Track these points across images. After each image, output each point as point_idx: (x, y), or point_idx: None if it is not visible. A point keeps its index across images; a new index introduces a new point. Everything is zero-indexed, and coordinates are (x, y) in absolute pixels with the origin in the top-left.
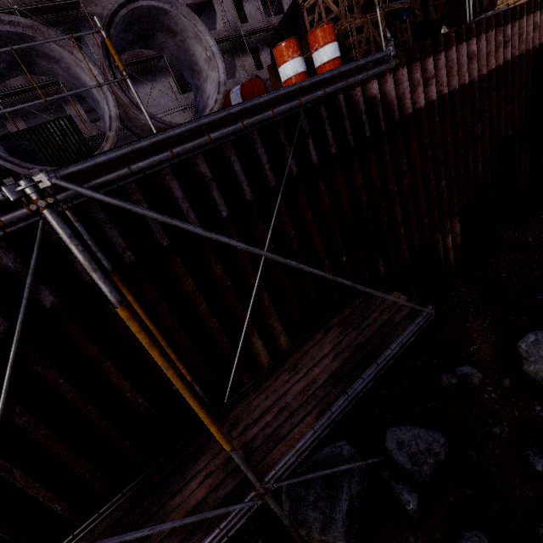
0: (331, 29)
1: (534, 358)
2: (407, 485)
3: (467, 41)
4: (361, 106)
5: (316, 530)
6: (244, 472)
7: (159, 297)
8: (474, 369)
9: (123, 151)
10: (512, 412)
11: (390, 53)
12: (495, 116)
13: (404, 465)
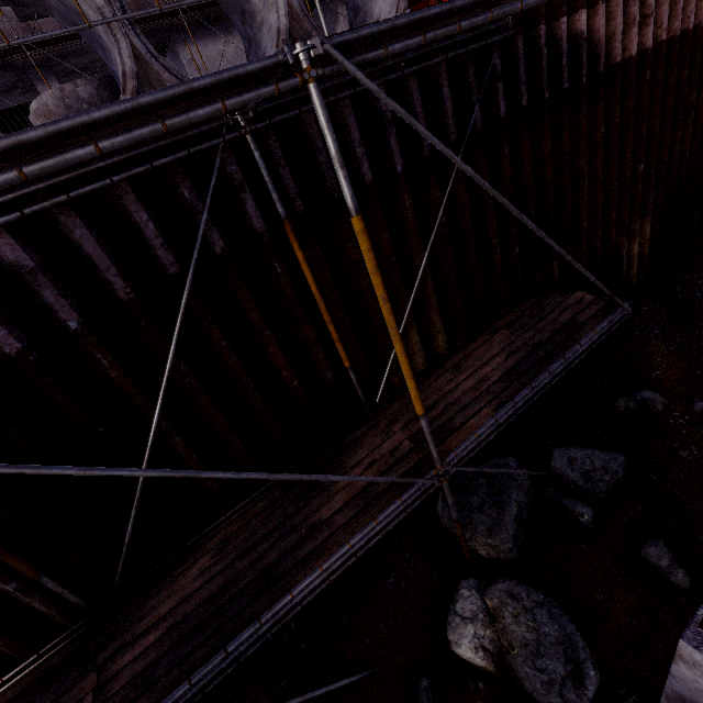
0: None
1: None
2: (580, 500)
3: None
4: (564, 45)
5: (482, 533)
6: (429, 445)
7: (323, 262)
8: (657, 394)
9: (384, 26)
10: (702, 437)
11: None
12: None
13: (575, 482)
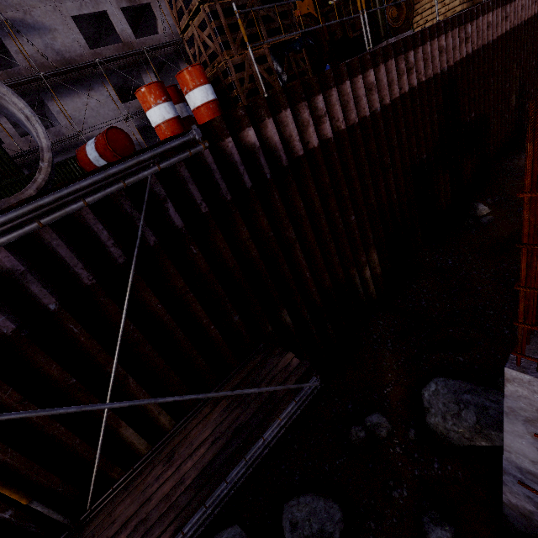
0: (198, 71)
1: (435, 410)
2: None
3: (365, 73)
4: (236, 157)
5: None
6: None
7: None
8: (384, 418)
9: None
10: (412, 471)
11: (194, 136)
12: (405, 143)
13: None
